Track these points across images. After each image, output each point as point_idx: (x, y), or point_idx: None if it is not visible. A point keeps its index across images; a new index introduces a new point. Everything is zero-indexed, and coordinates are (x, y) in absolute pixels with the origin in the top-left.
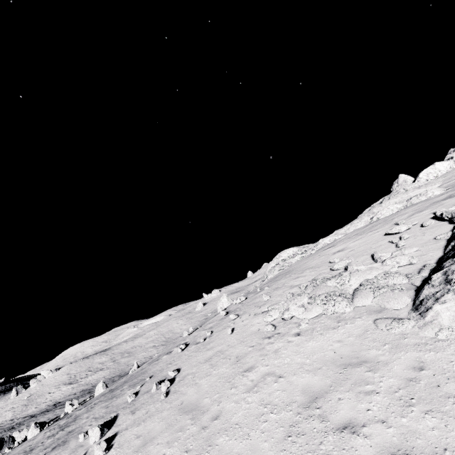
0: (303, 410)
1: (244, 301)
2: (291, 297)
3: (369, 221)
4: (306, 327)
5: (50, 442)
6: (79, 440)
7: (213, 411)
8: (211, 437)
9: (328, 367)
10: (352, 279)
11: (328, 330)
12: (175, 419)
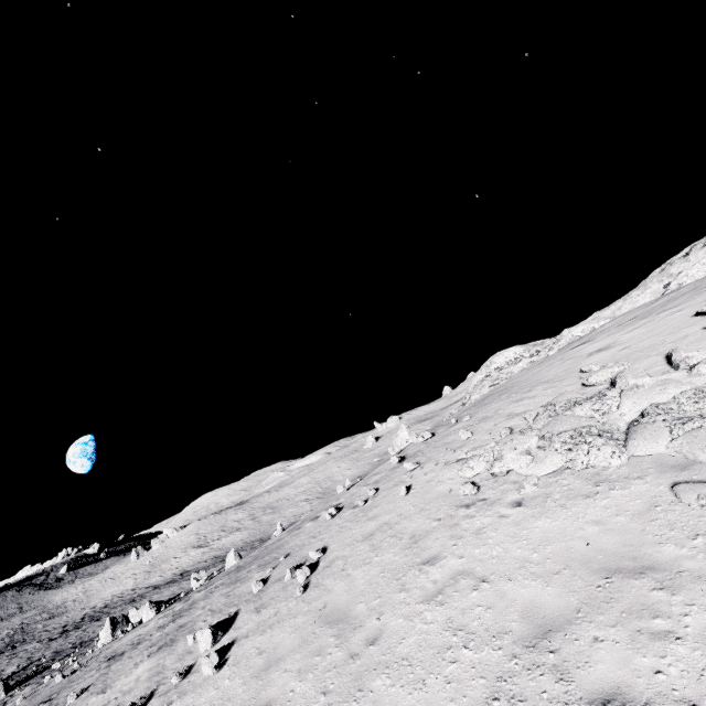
0: (522, 651)
1: (429, 440)
2: (507, 436)
3: (661, 291)
4: (534, 491)
5: (158, 637)
6: (188, 643)
7: (369, 629)
8: (363, 675)
9: (575, 571)
10: (626, 404)
11: (575, 499)
12: (313, 632)
